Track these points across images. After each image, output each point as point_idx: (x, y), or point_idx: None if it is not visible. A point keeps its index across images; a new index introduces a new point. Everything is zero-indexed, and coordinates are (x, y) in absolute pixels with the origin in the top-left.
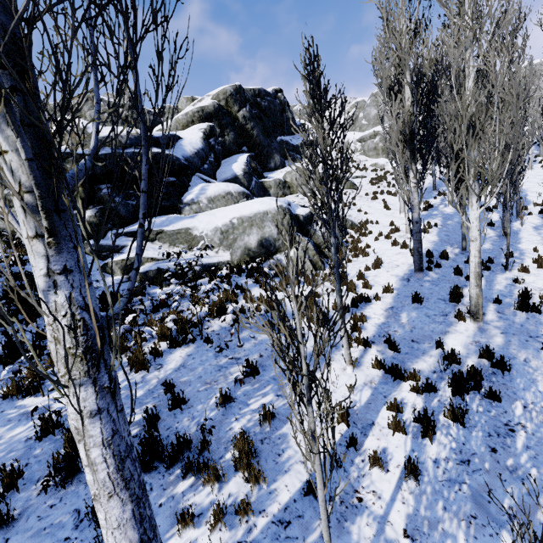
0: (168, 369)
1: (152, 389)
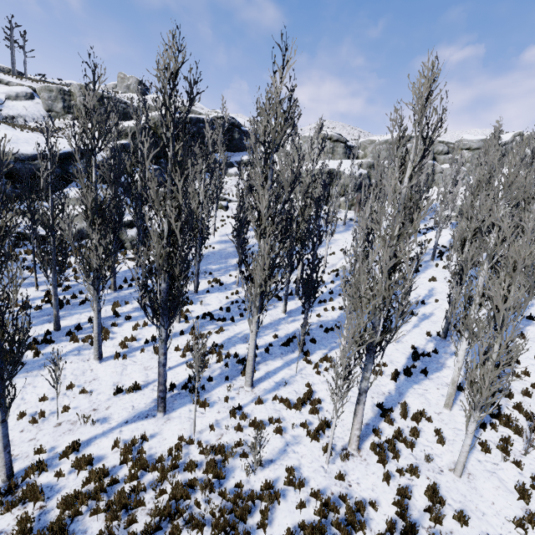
0: None
1: None
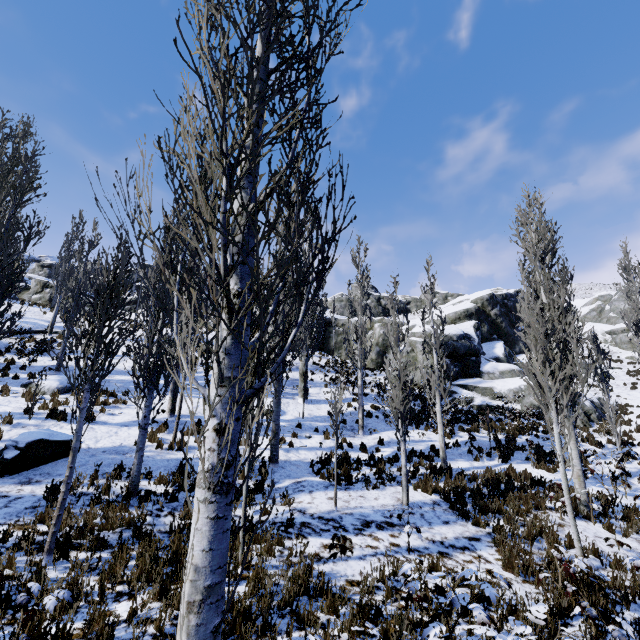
0: (524, 439)
1: (523, 442)
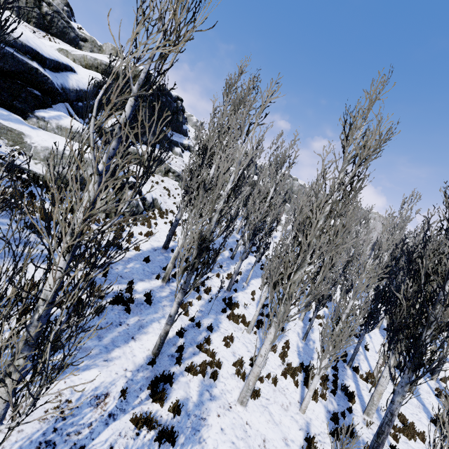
0: None
1: None
